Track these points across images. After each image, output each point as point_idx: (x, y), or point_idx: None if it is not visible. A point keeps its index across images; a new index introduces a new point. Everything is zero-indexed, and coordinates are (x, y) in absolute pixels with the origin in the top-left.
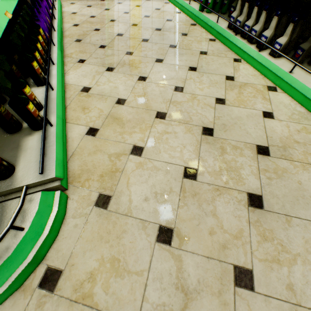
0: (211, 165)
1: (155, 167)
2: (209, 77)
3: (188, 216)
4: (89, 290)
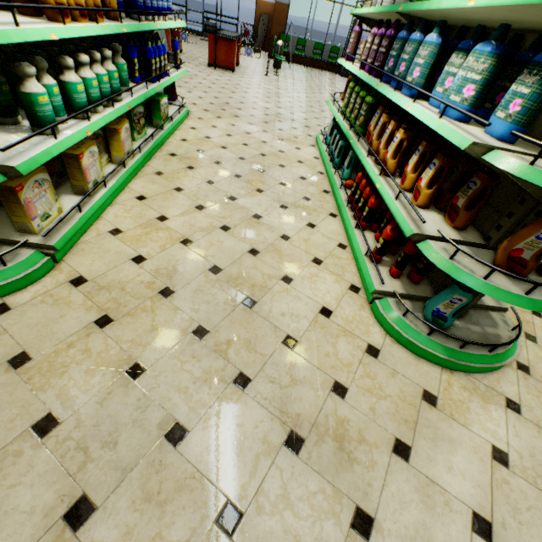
0: None
1: None
2: None
3: None
4: None
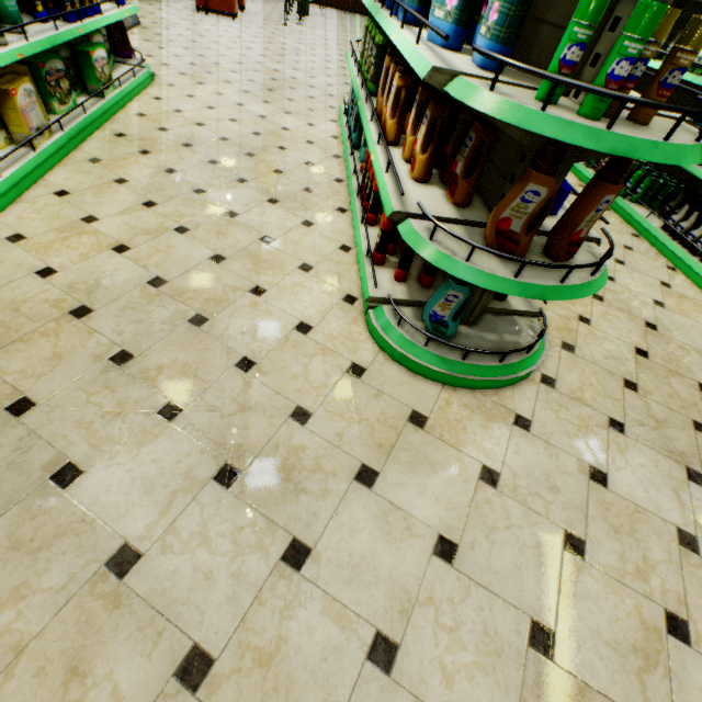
0: (659, 353)
1: (606, 338)
2: (641, 276)
3: (647, 380)
4: (581, 396)
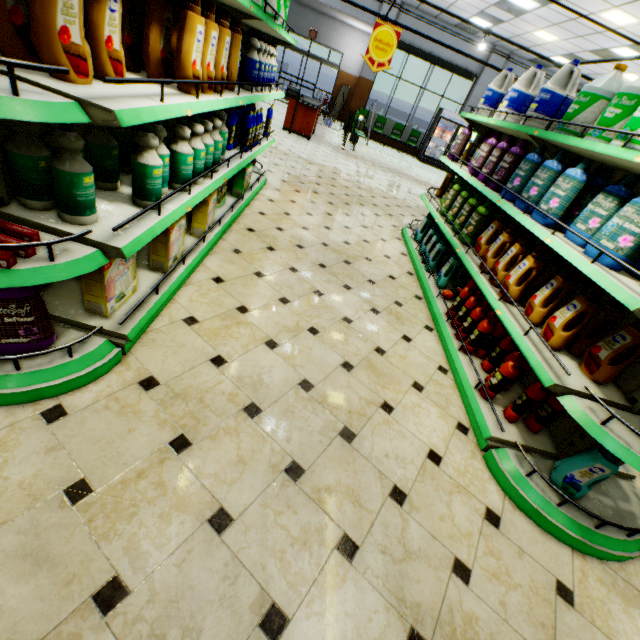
0: None
1: None
2: None
3: None
4: None
